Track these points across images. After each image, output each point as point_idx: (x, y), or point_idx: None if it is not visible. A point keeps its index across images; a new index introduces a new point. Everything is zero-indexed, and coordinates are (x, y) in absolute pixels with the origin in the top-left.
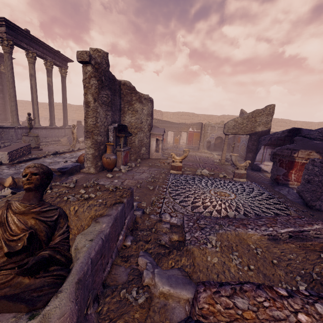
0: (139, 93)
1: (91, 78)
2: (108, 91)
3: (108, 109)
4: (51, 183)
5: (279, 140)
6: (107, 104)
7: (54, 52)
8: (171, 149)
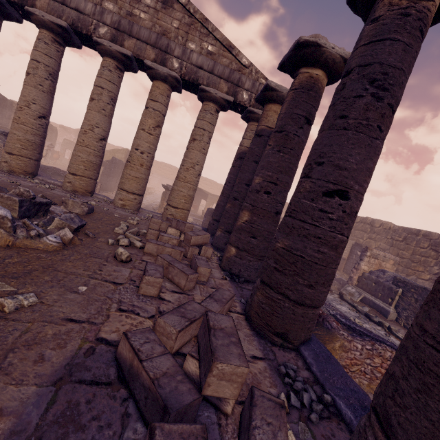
0: None
1: None
2: None
3: None
4: None
5: None
6: None
7: None
8: None
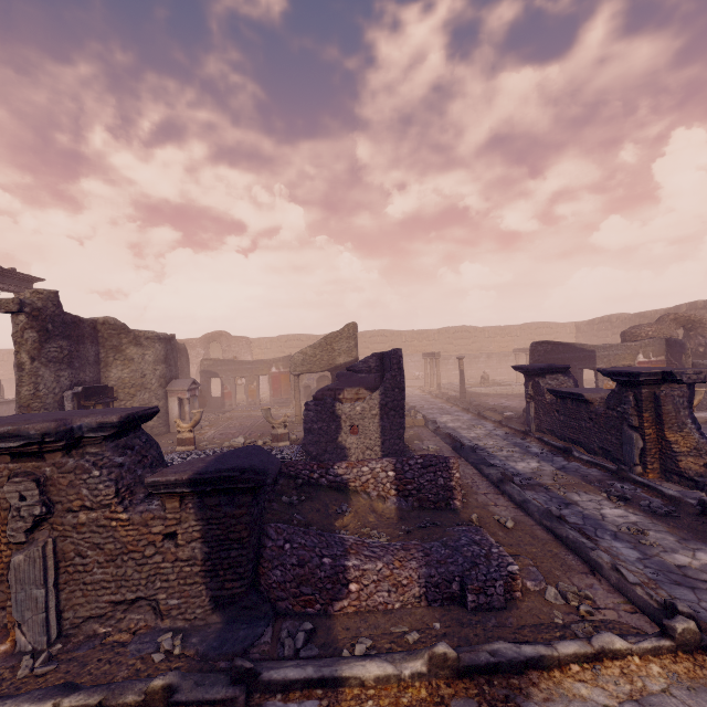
0: (135, 331)
1: (26, 330)
2: (62, 342)
3: (63, 368)
4: None
5: None
6: (60, 360)
7: (2, 272)
8: (239, 409)
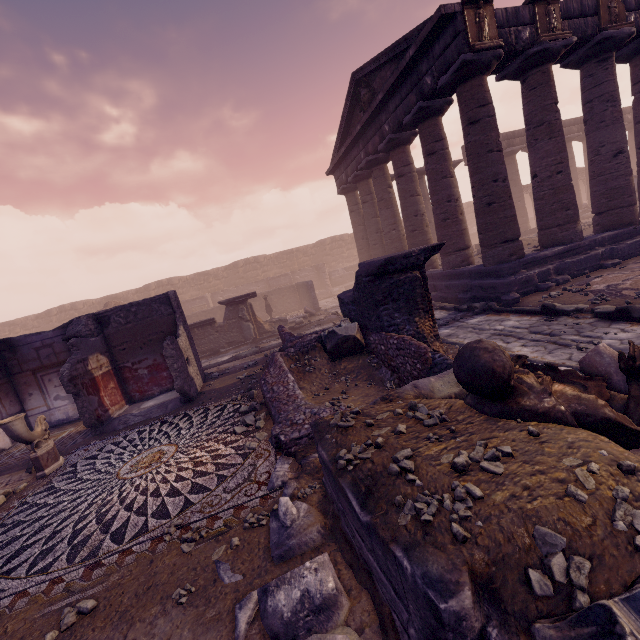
0: None
1: None
2: None
3: None
4: (432, 550)
5: None
6: None
7: None
8: None
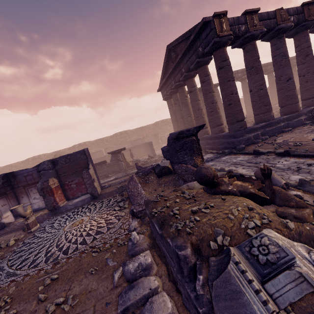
0: None
1: None
2: None
3: None
4: (179, 237)
5: (1, 188)
6: None
7: None
8: None
